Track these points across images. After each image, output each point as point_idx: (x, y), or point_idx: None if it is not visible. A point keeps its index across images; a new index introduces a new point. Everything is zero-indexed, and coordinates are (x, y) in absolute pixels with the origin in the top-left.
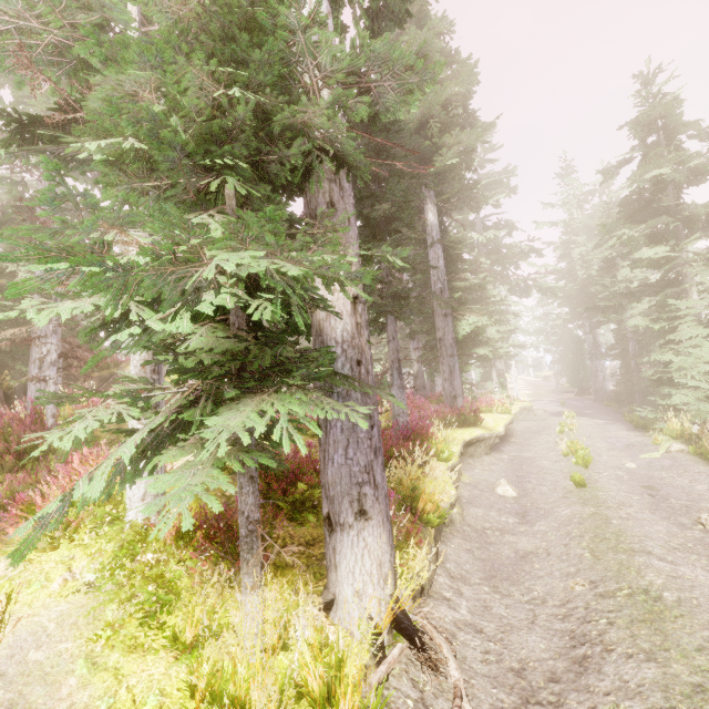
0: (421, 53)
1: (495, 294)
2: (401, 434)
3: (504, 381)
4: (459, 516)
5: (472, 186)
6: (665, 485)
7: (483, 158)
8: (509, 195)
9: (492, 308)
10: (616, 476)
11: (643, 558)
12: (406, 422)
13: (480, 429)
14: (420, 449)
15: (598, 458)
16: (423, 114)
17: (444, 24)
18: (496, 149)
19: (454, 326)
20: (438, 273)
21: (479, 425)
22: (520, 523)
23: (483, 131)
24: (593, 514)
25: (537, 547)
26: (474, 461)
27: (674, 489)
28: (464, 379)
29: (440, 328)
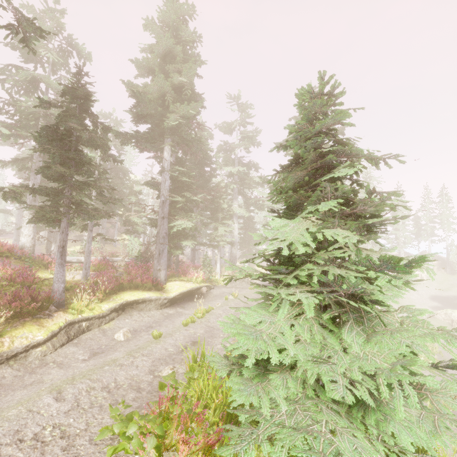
0: (169, 51)
1: (226, 207)
2: (30, 296)
3: (235, 261)
4: (39, 353)
5: (198, 139)
6: (206, 342)
7: (244, 121)
8: (257, 146)
9: (222, 215)
10: (193, 333)
11: (47, 395)
12: (58, 287)
13: (152, 293)
14: (48, 306)
15: (213, 319)
16: (160, 90)
17: (196, 36)
18: (251, 116)
19: (176, 224)
20: (163, 190)
21: (165, 290)
22: (84, 360)
23: (195, 107)
24: (113, 359)
25: (52, 379)
26: (139, 313)
27: (206, 345)
28: (206, 257)
29: (158, 225)
